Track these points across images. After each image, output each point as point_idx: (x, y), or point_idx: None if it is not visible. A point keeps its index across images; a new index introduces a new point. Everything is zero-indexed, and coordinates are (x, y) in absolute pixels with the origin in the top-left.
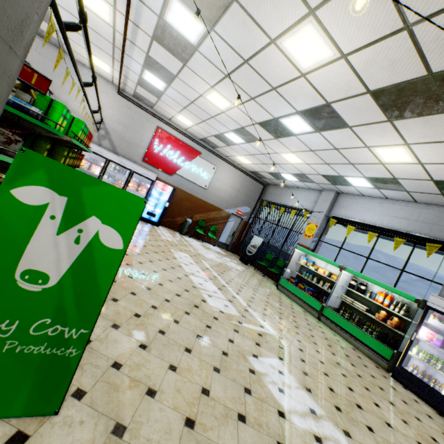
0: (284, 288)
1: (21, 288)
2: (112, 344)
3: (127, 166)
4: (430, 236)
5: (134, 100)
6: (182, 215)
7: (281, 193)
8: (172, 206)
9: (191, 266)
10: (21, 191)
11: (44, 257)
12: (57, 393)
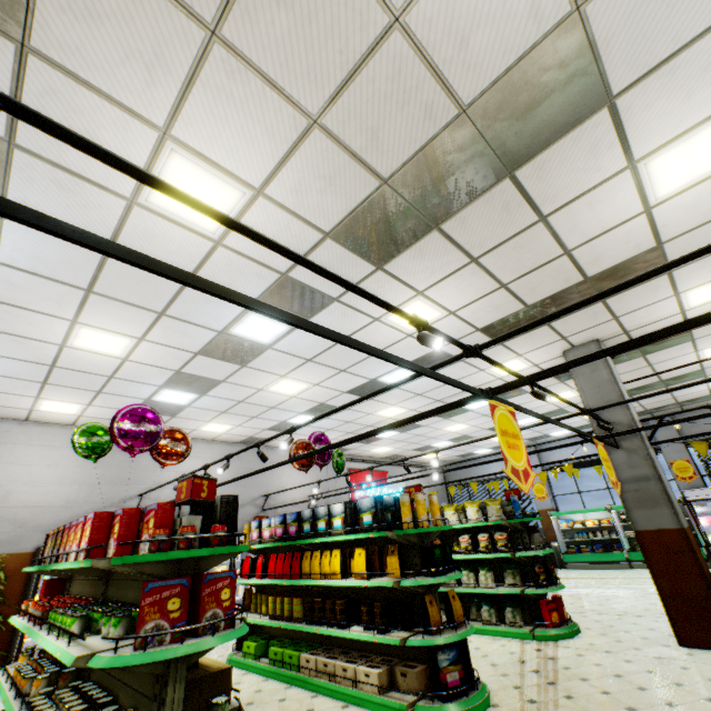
0: (574, 564)
1: None
2: None
3: None
4: None
5: None
6: None
7: (470, 469)
8: None
9: None
10: None
11: None
12: None
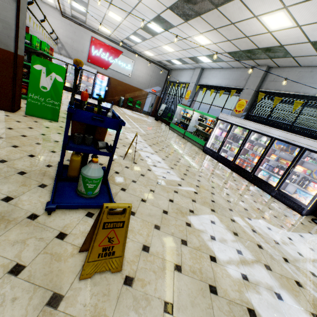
0: (171, 128)
1: (42, 90)
2: None
3: None
4: (235, 86)
5: (73, 20)
6: (118, 95)
7: (177, 75)
8: (111, 90)
9: None
10: (35, 66)
11: (45, 83)
12: (57, 117)
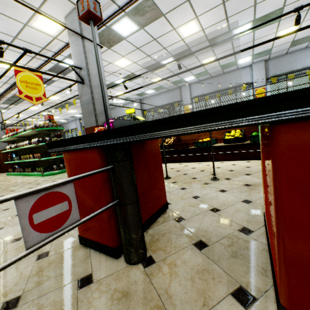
0: None
1: None
2: None
3: None
4: None
5: None
6: None
7: (67, 126)
8: None
9: None
10: None
11: None
12: None
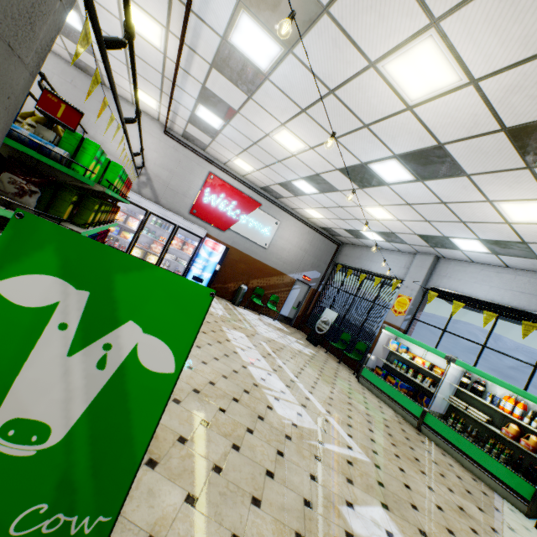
0: (368, 382)
1: (0, 454)
2: (145, 499)
3: (172, 219)
4: None
5: (183, 141)
6: (235, 280)
7: (360, 256)
8: (223, 269)
9: (248, 351)
10: (13, 285)
11: (43, 394)
12: None
